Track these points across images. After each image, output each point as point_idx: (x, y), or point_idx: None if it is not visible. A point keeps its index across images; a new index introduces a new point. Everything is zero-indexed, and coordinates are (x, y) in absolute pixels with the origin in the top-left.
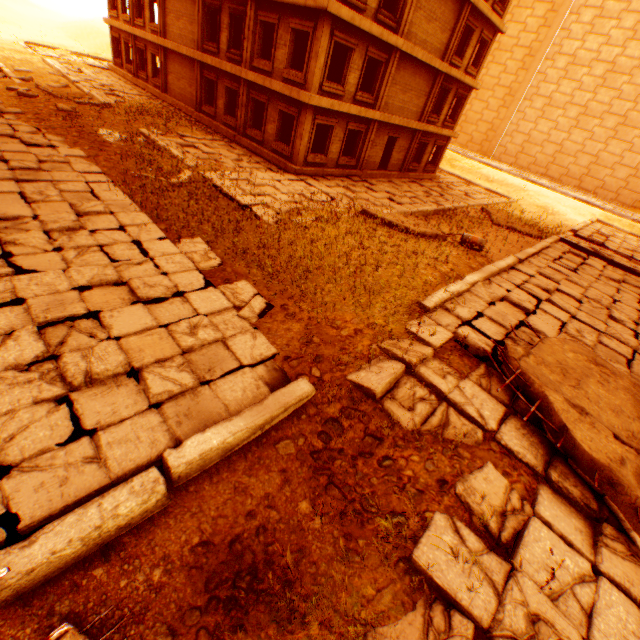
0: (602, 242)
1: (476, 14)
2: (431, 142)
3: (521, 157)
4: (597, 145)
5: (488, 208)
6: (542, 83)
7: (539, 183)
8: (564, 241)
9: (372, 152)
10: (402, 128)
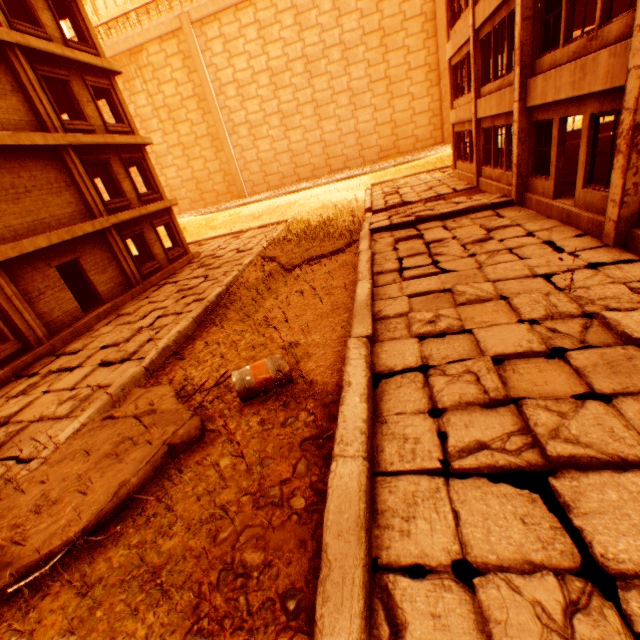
0: (401, 200)
1: (49, 60)
2: (147, 227)
3: (270, 179)
4: (315, 133)
5: (270, 251)
6: (232, 115)
7: (301, 189)
8: (377, 230)
9: (44, 304)
10: (72, 242)
